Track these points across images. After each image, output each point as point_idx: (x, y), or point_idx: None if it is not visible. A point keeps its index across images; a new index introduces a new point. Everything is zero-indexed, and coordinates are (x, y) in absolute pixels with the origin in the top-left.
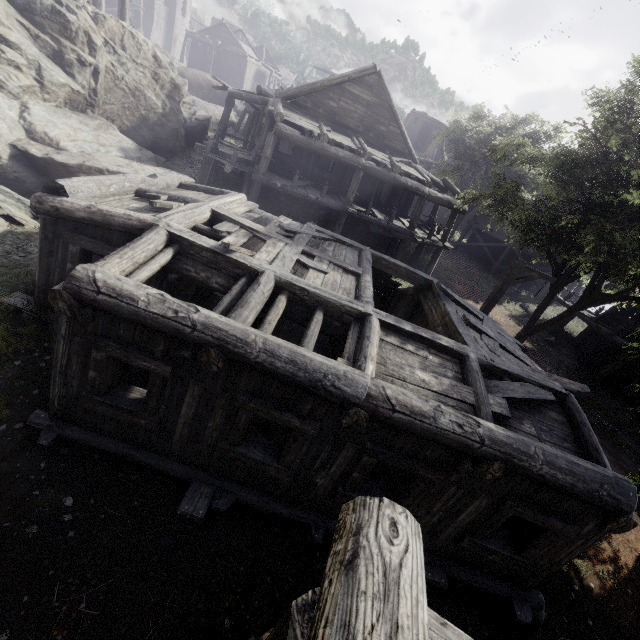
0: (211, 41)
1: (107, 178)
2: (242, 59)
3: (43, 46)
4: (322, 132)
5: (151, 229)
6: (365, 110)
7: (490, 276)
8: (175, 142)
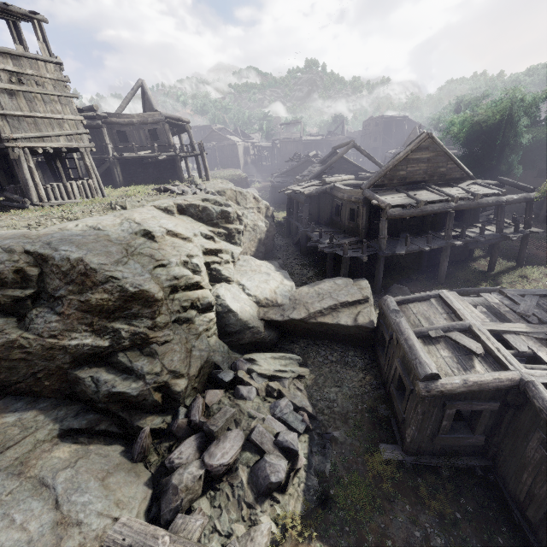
0: (208, 145)
1: (416, 341)
2: (233, 146)
3: (220, 236)
4: (417, 200)
5: (535, 387)
6: (426, 164)
7: (545, 226)
8: (272, 242)
